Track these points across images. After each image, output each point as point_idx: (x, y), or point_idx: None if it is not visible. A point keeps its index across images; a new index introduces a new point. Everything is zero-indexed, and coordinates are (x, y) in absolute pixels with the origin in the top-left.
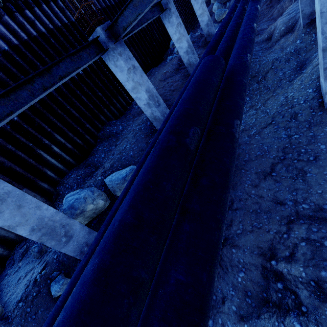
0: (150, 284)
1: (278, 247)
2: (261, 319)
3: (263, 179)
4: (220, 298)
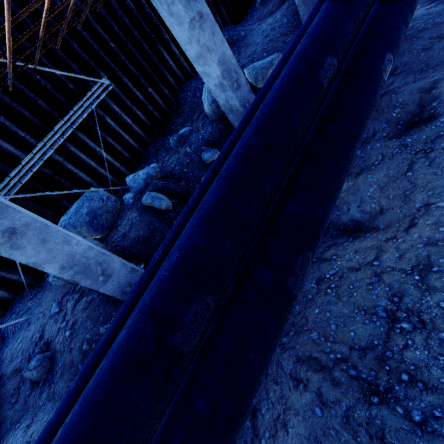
0: (362, 27)
1: (441, 82)
2: (410, 132)
3: (437, 42)
4: (372, 134)
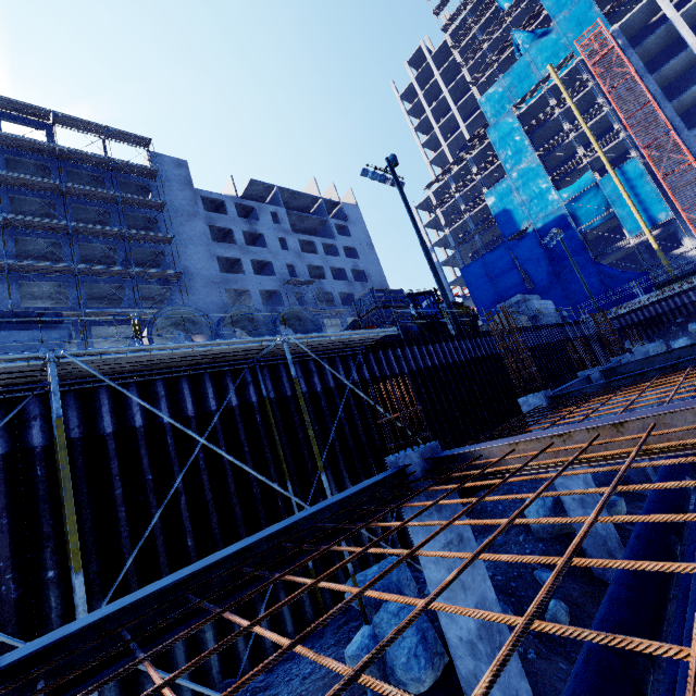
0: None
1: None
2: None
3: None
4: None
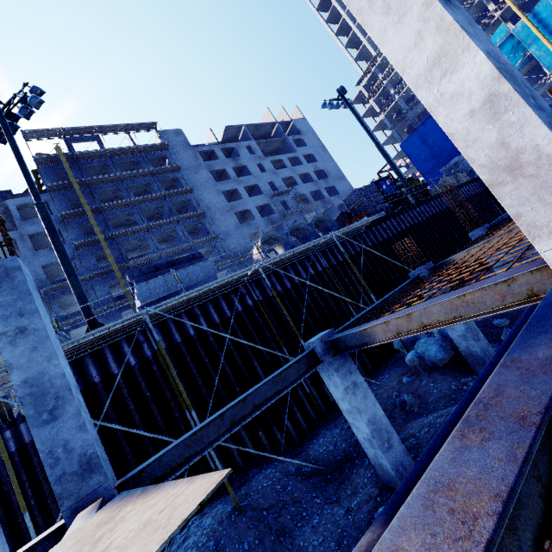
0: None
1: None
2: None
3: None
4: None
